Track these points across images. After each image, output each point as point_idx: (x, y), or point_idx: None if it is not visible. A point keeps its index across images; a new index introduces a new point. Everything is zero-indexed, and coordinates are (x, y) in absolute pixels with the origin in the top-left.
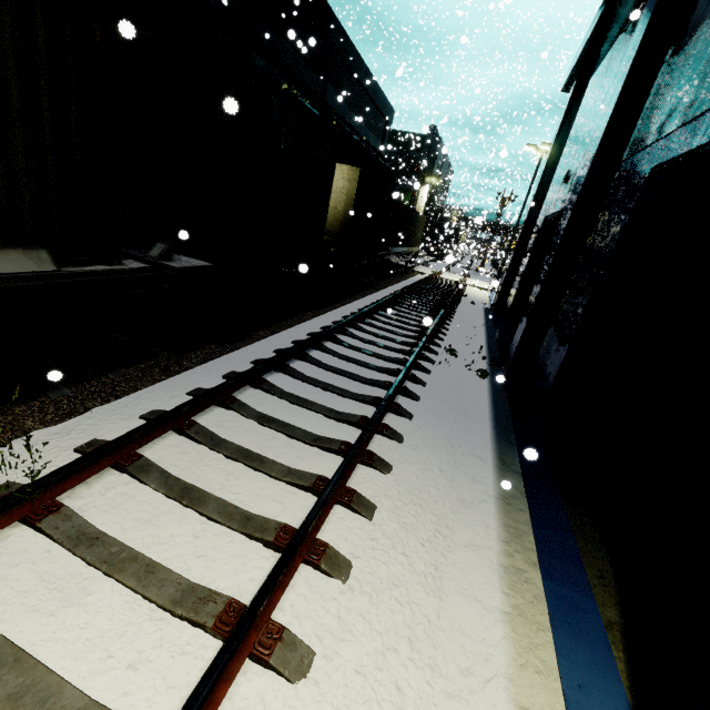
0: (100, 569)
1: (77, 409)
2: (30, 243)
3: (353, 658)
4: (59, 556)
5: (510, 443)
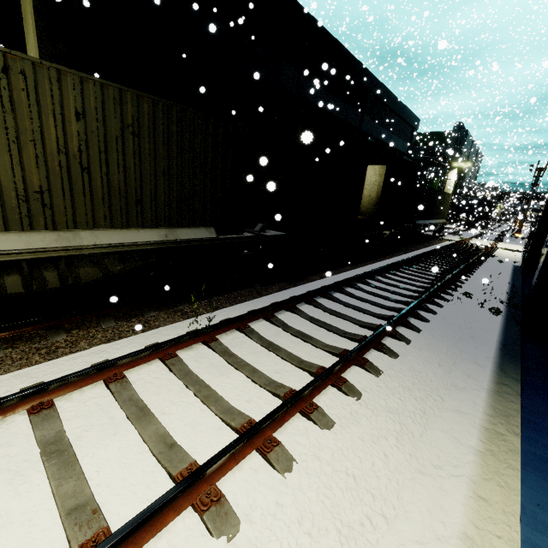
0: (233, 366)
1: (219, 307)
2: (208, 225)
3: (357, 432)
4: (217, 358)
5: (514, 360)
